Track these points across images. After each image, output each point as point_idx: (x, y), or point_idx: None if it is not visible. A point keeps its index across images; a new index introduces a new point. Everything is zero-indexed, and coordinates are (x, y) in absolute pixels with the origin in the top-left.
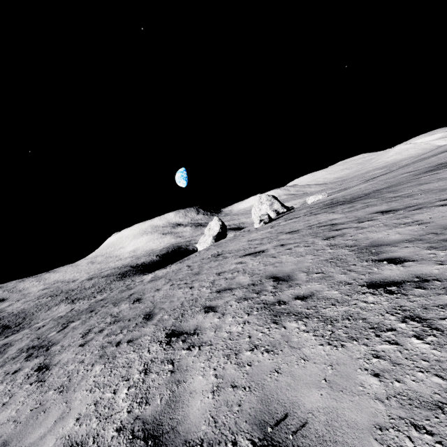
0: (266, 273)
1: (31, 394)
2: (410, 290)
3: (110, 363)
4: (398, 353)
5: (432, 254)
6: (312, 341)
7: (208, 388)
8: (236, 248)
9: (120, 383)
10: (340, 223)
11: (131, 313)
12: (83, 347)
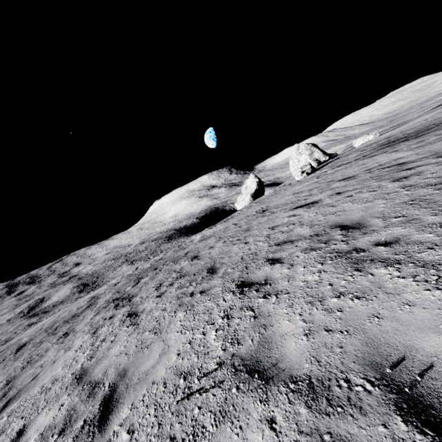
0: (328, 223)
1: (131, 335)
2: None
3: (191, 310)
4: None
5: None
6: (413, 286)
7: (299, 332)
8: (282, 203)
9: (206, 327)
10: (410, 161)
11: (193, 268)
12: (160, 298)
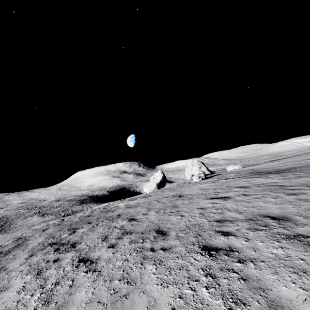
0: (255, 213)
1: (95, 281)
2: None
3: (161, 264)
4: None
5: None
6: None
7: (306, 298)
8: (194, 193)
9: (191, 283)
10: (287, 185)
11: (138, 228)
12: (114, 248)
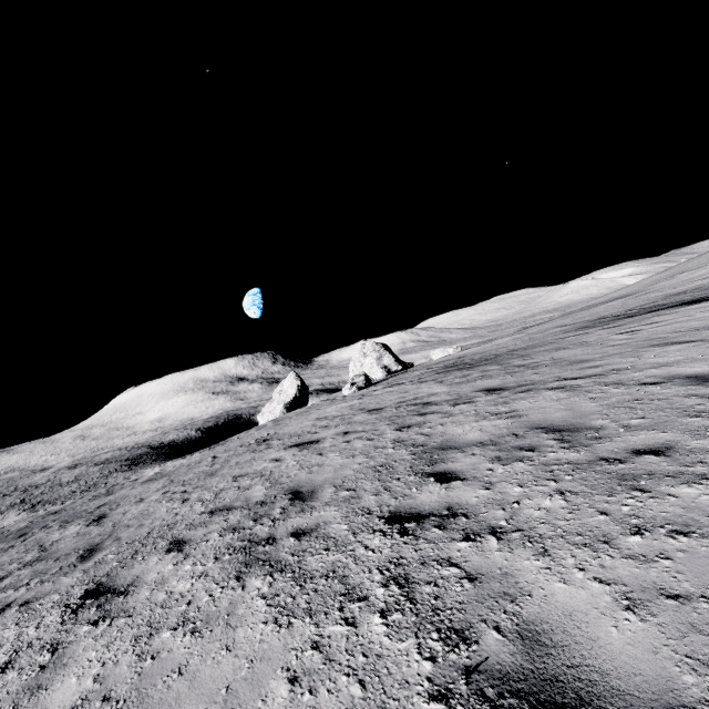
0: (291, 483)
1: None
2: (427, 530)
3: None
4: (344, 640)
5: (490, 470)
6: (260, 614)
7: (70, 702)
8: (293, 431)
9: None
10: (435, 402)
11: (71, 544)
12: None
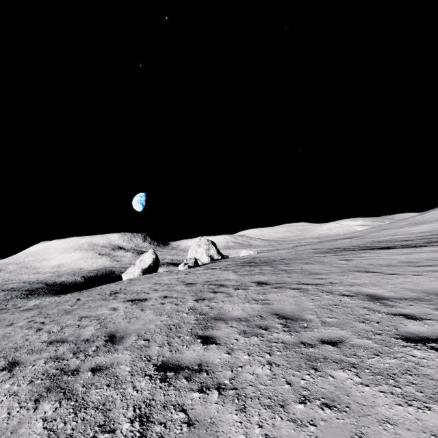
0: (113, 328)
1: None
2: (179, 379)
3: None
4: None
5: (236, 340)
6: (34, 435)
7: None
8: (135, 290)
9: None
10: (226, 285)
11: None
12: None
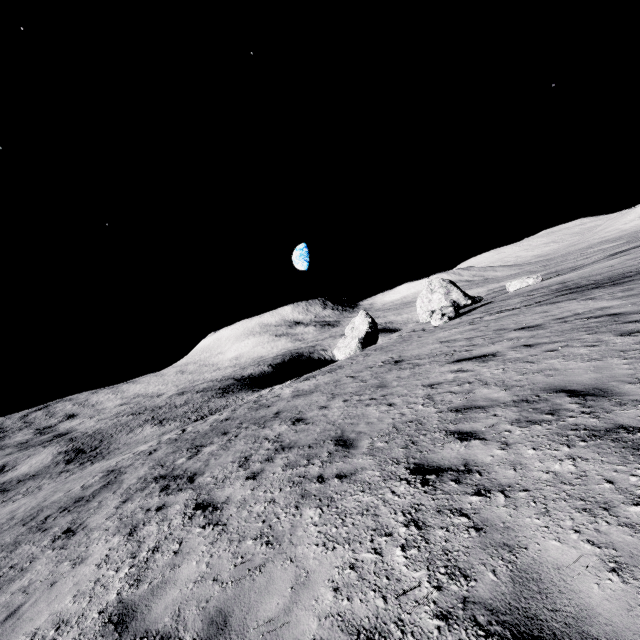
0: (538, 385)
1: (215, 543)
2: None
3: (330, 507)
4: None
5: None
6: None
7: (594, 563)
8: (426, 353)
9: (377, 539)
10: (629, 312)
11: (304, 437)
12: (256, 481)
